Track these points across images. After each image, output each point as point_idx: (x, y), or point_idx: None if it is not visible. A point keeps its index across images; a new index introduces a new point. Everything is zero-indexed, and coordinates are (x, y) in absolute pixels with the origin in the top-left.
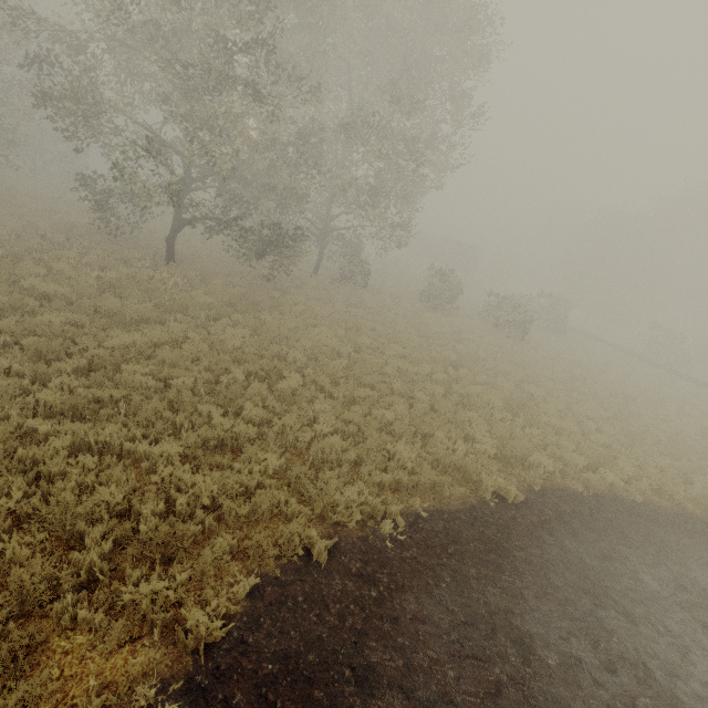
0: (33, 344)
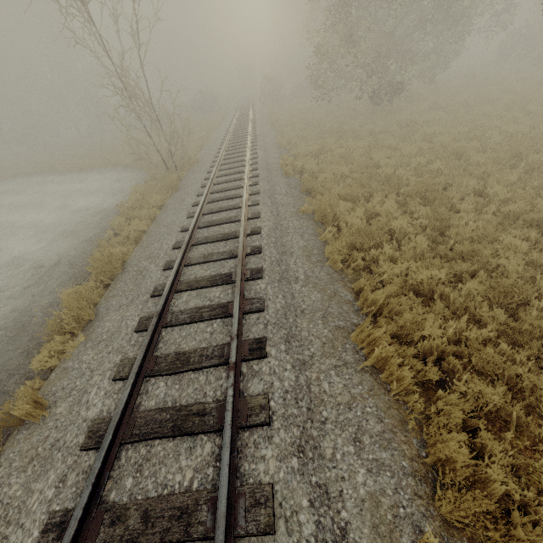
0: None
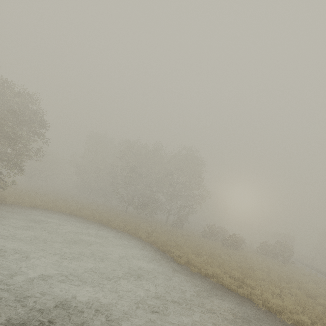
0: (82, 205)
